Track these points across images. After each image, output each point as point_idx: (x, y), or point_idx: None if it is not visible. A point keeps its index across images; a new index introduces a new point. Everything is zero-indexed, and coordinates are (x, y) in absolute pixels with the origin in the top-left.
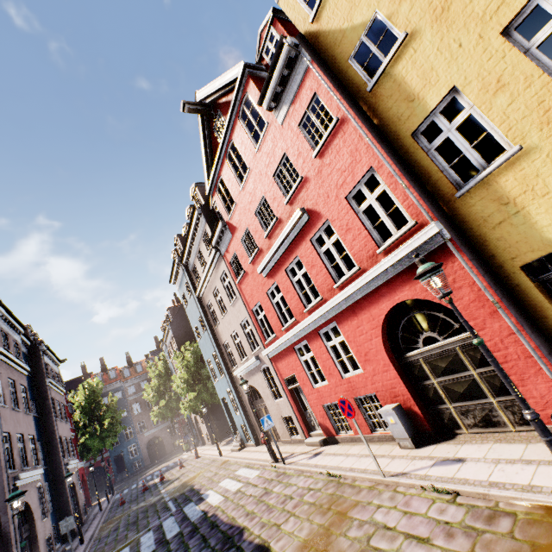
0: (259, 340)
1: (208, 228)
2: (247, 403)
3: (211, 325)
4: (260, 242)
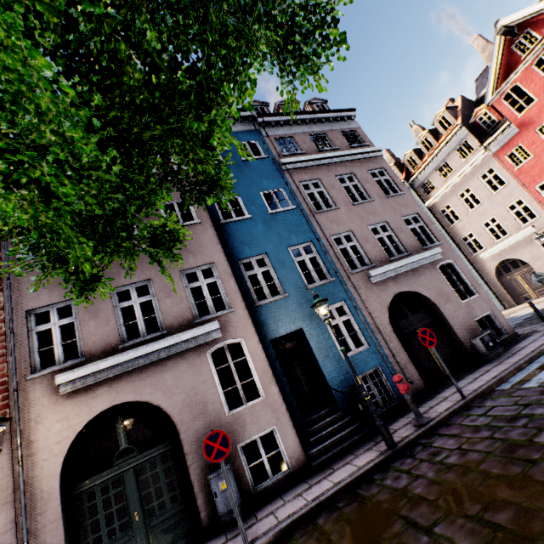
0: (539, 211)
1: (470, 137)
2: (491, 279)
3: (444, 226)
4: None
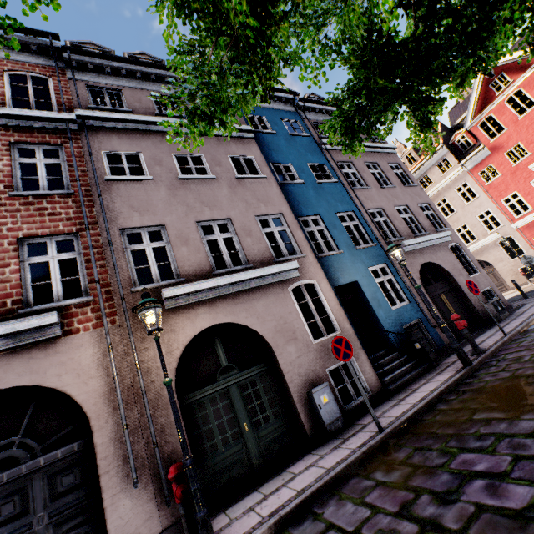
0: (503, 220)
1: (449, 155)
2: None
3: None
4: (533, 149)
